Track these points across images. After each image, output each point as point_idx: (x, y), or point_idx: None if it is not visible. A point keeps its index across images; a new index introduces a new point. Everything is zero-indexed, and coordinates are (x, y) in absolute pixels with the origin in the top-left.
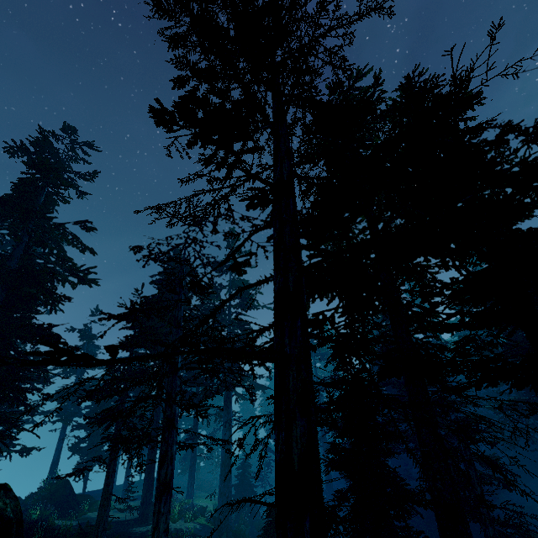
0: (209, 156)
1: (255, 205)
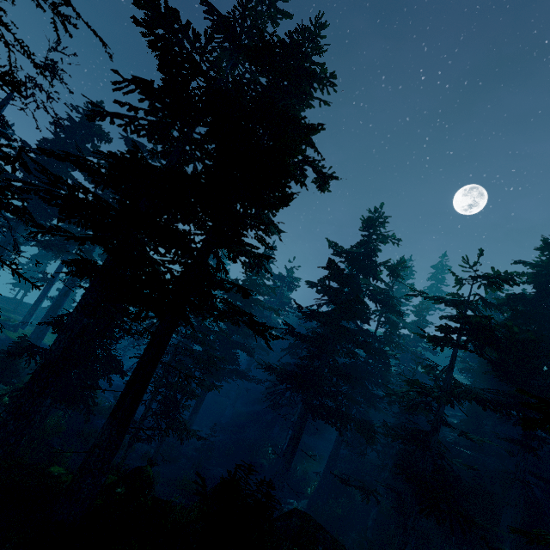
0: None
1: None
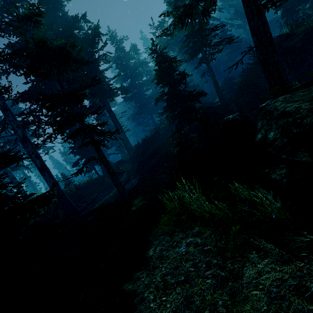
0: None
1: None
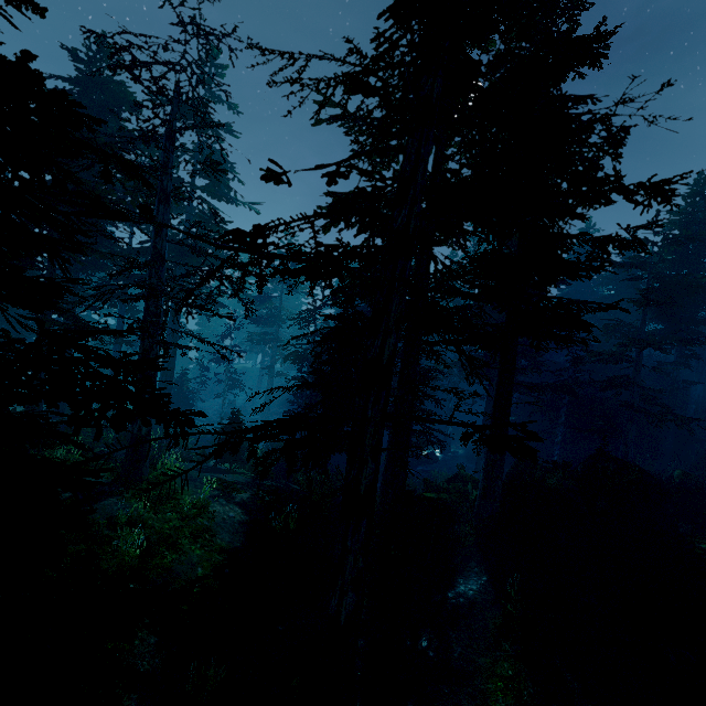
0: (382, 32)
1: (358, 91)
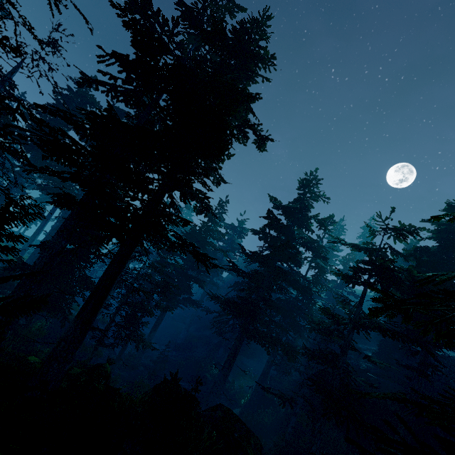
0: None
1: None
